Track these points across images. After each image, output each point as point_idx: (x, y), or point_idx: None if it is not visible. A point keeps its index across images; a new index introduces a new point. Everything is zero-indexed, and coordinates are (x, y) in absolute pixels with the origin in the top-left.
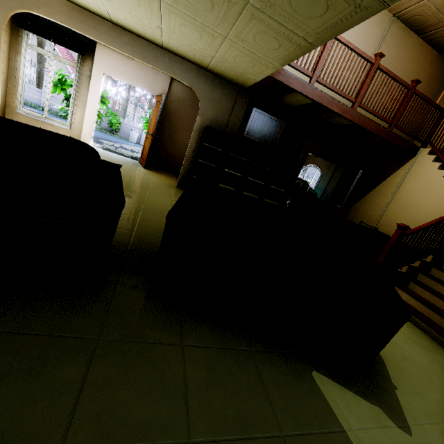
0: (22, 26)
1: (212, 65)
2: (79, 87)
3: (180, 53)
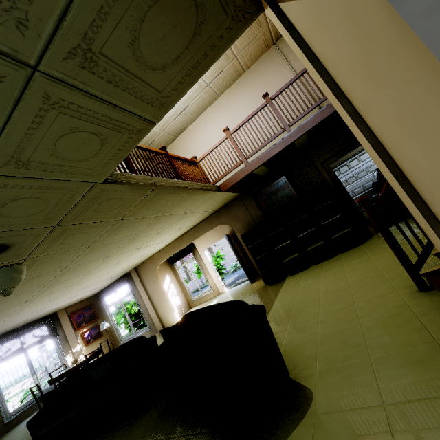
0: (172, 263)
1: (213, 210)
2: (201, 266)
3: (202, 220)
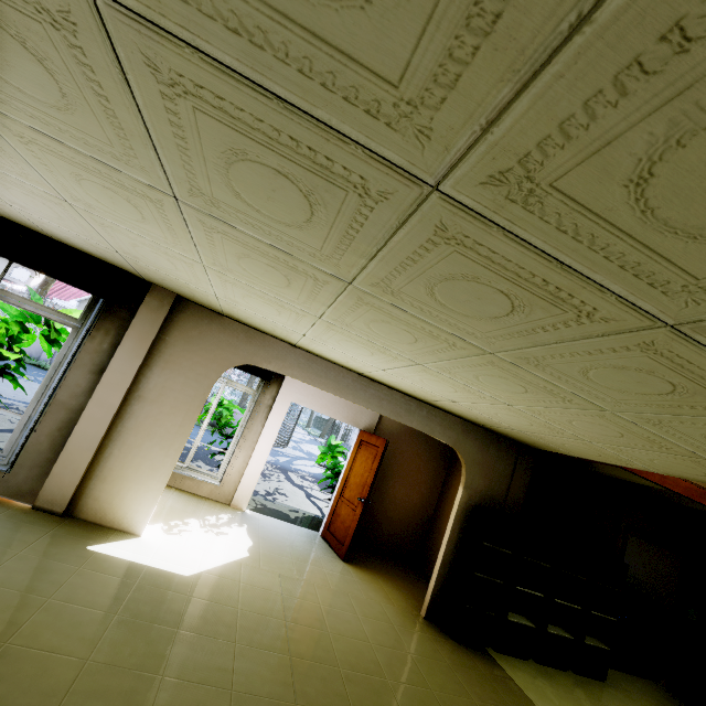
0: None
1: (498, 428)
2: (251, 420)
3: (447, 409)
